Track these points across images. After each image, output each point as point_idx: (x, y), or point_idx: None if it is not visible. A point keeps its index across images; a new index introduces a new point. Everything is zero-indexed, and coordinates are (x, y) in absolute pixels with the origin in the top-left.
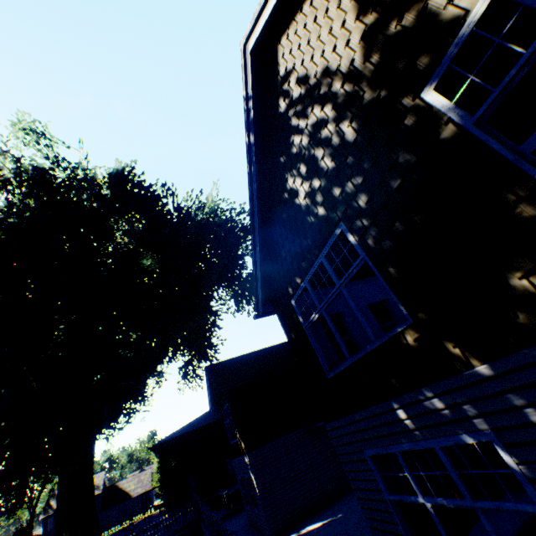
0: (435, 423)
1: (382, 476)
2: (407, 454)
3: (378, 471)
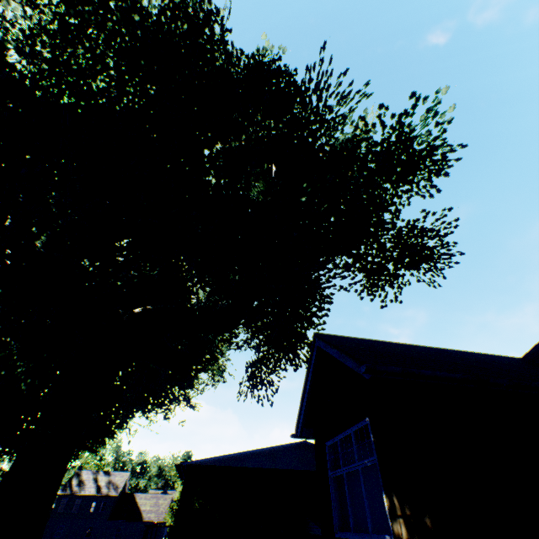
0: None
1: None
2: None
3: None
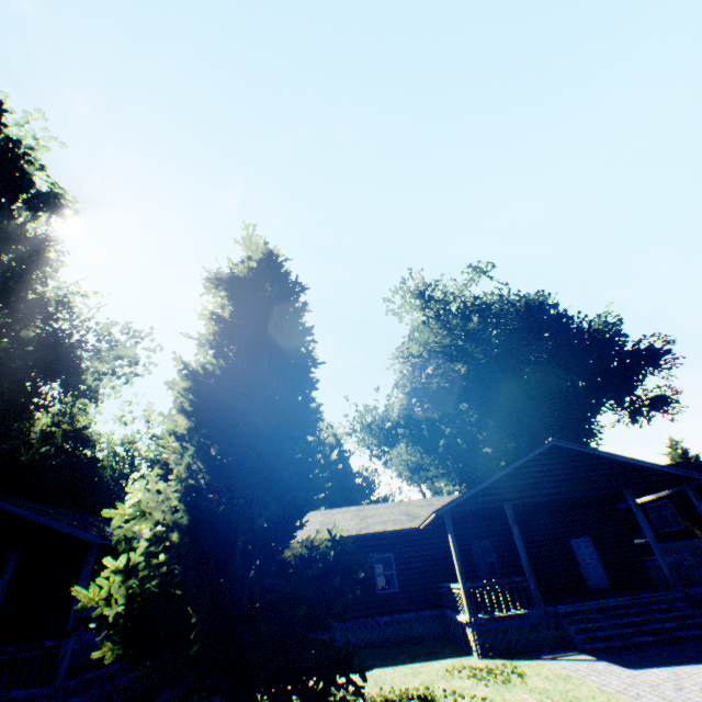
0: None
1: None
2: None
3: None
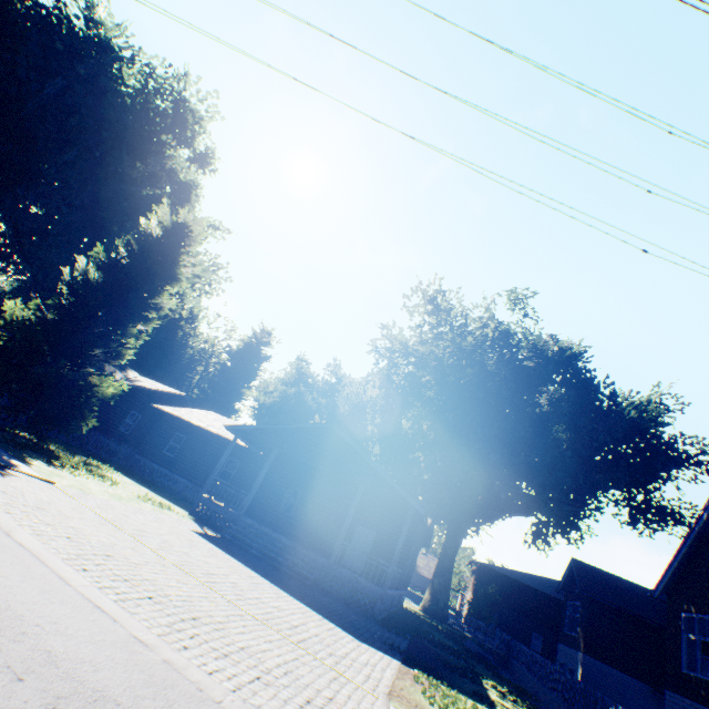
0: None
1: None
2: None
3: None
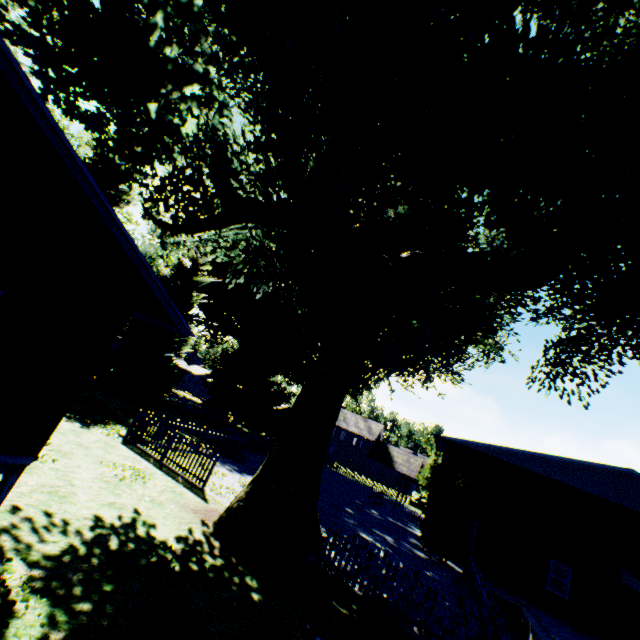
0: None
1: None
2: None
3: None
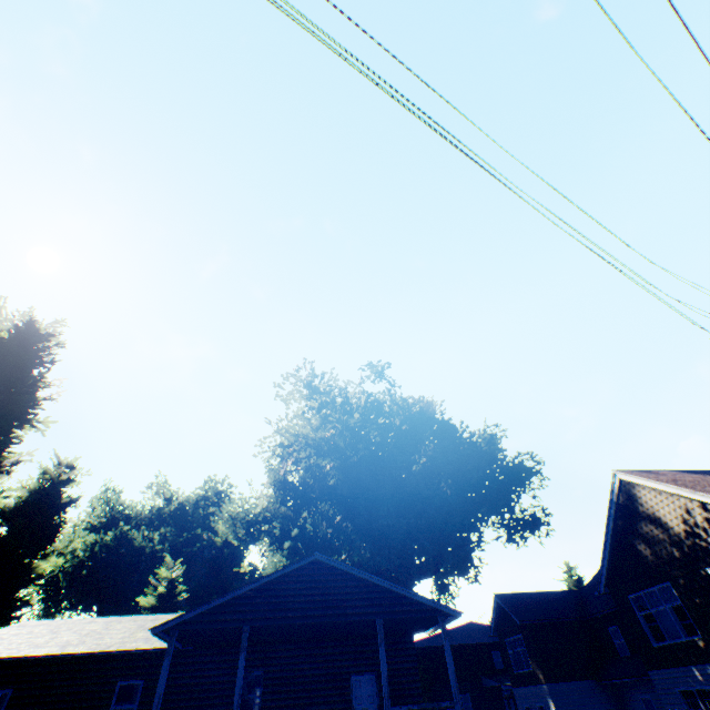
0: (709, 678)
1: (684, 702)
2: (698, 692)
3: (682, 699)
